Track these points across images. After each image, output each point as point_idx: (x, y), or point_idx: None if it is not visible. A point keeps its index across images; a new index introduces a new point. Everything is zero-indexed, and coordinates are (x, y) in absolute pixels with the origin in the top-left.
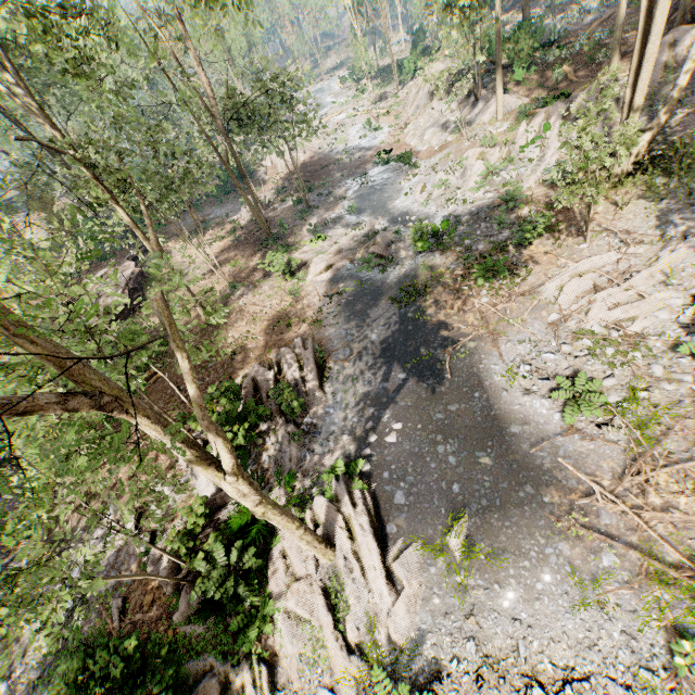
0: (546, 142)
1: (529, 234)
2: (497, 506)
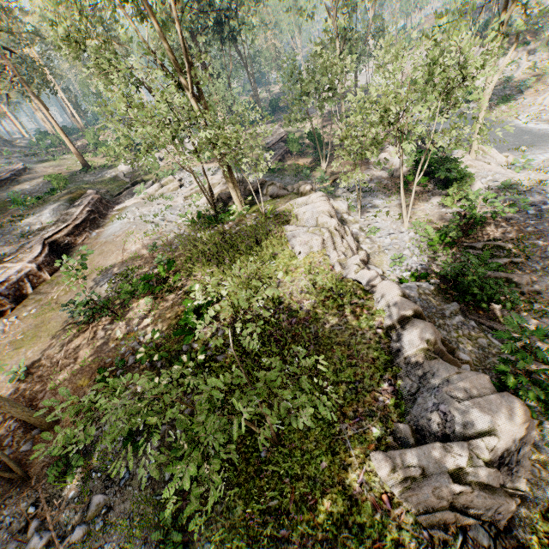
0: (519, 62)
1: (525, 83)
2: (535, 143)
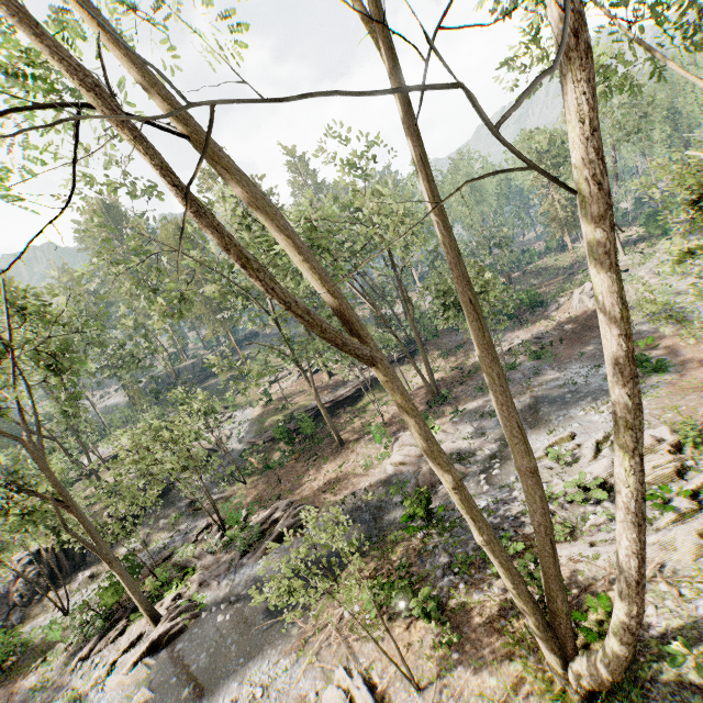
0: None
1: (394, 601)
2: None
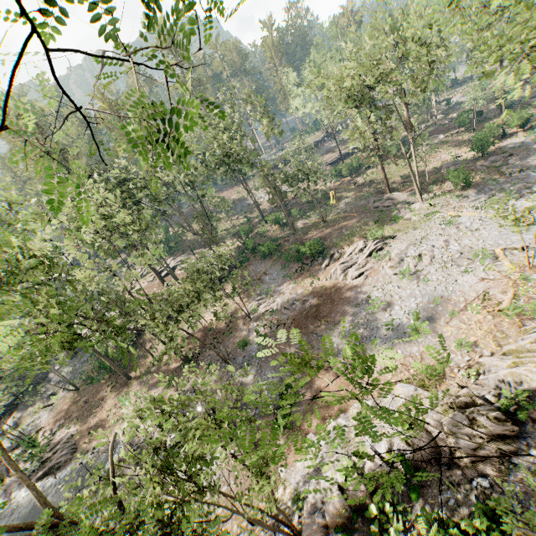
0: None
1: None
2: None
